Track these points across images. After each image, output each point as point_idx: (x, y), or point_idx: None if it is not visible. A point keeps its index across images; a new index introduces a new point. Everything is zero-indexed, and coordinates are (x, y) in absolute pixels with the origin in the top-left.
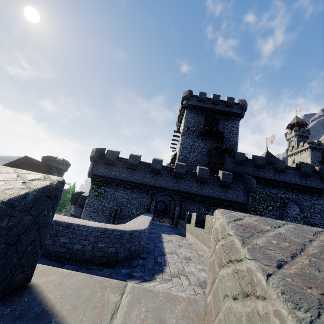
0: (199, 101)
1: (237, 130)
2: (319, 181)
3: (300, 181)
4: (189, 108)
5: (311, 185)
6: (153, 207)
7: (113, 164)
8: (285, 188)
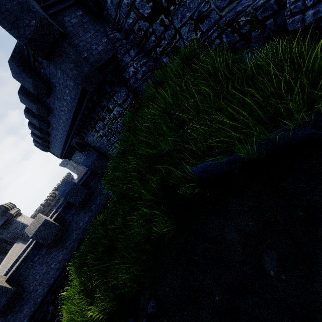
0: None
1: None
2: None
3: None
4: None
5: None
6: None
7: (47, 148)
8: None
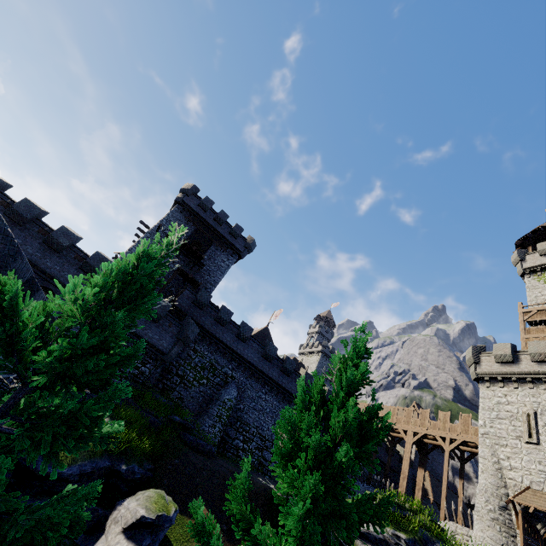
0: (199, 206)
1: (227, 268)
2: (278, 372)
3: (258, 363)
4: (181, 206)
5: (267, 372)
6: None
7: None
8: (237, 364)
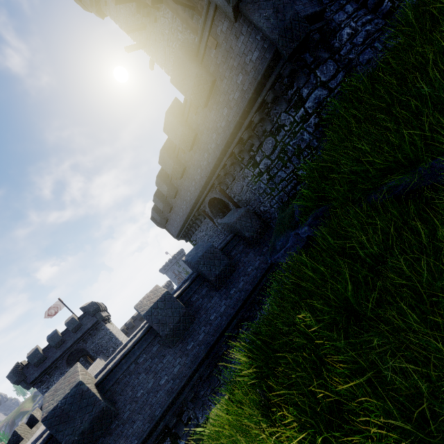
0: None
1: None
2: None
3: None
4: (101, 5)
5: None
6: (220, 226)
7: (166, 221)
8: None
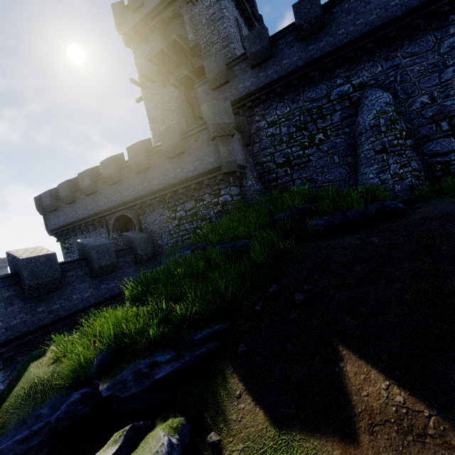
0: (135, 12)
1: (219, 6)
2: None
3: (385, 13)
4: (132, 41)
5: None
6: (113, 241)
7: (54, 209)
8: (347, 65)
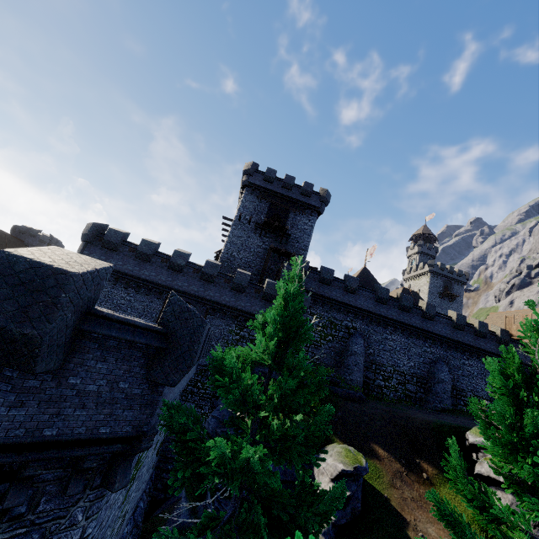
0: (265, 180)
1: (311, 229)
2: (396, 311)
3: (374, 308)
4: (249, 188)
5: (385, 314)
6: None
7: (114, 250)
8: (354, 315)
